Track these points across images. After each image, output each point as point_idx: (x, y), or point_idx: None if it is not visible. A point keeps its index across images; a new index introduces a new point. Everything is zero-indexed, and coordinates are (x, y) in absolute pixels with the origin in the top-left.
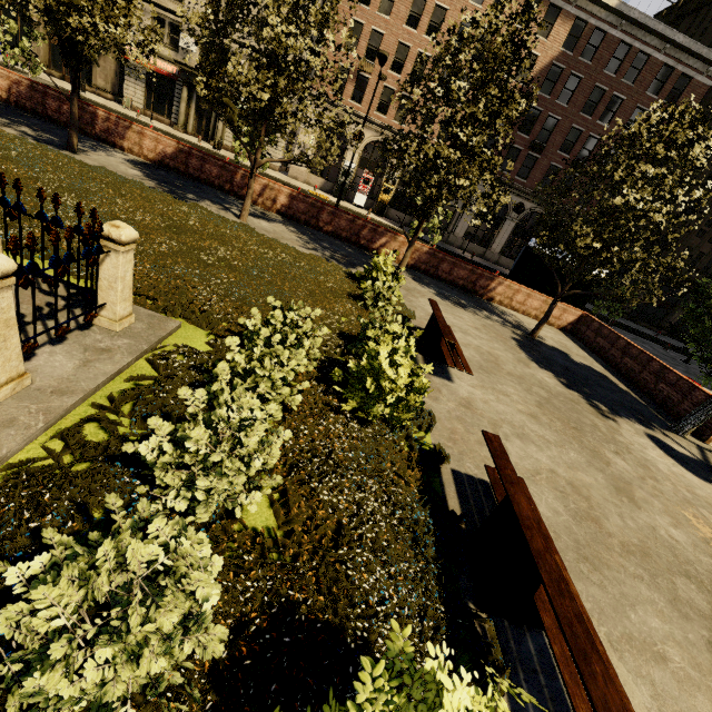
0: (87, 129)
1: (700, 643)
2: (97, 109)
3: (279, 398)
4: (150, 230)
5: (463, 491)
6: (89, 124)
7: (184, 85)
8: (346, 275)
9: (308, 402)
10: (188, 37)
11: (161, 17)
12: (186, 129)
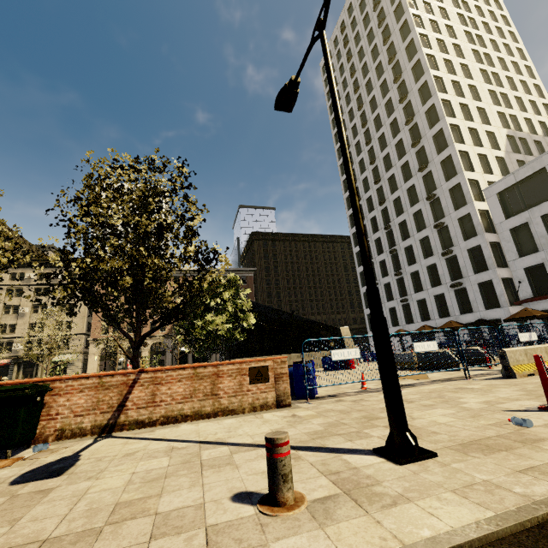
0: None
1: None
2: None
3: None
4: None
5: None
6: None
7: (15, 365)
8: None
9: None
10: (18, 344)
11: (1, 342)
12: None
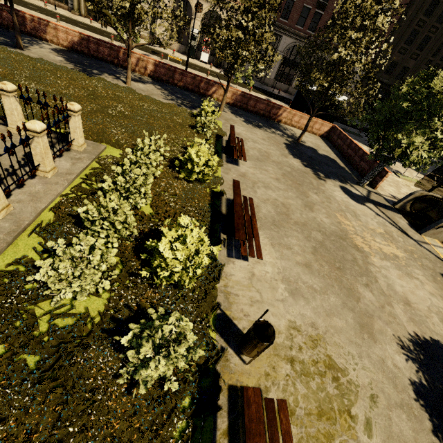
0: (21, 28)
1: (309, 247)
2: (24, 13)
3: (151, 172)
4: (80, 99)
5: (229, 205)
6: (22, 24)
7: None
8: (189, 114)
9: (165, 175)
10: None
11: None
12: (80, 12)
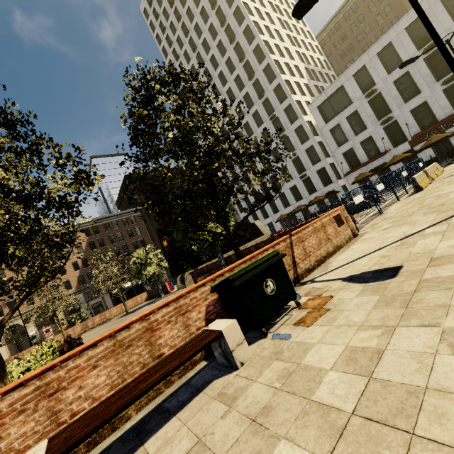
0: None
1: None
2: None
3: None
4: None
5: None
6: None
7: None
8: None
9: None
10: None
11: None
12: None
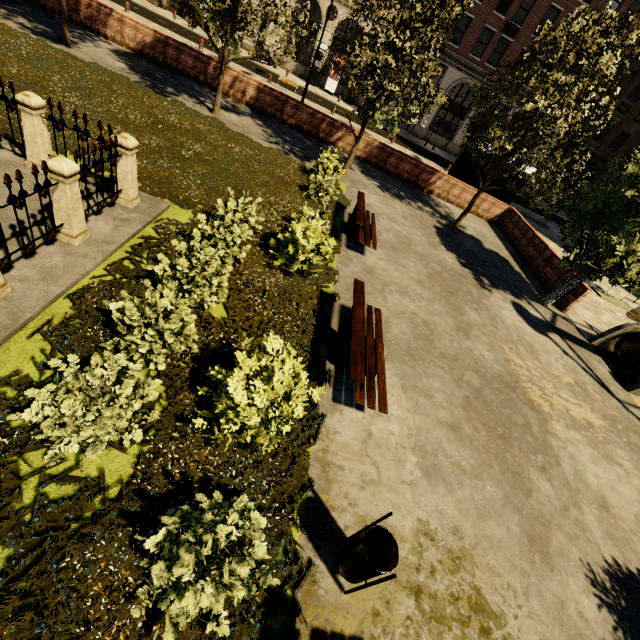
0: (72, 16)
1: (460, 396)
2: None
3: (231, 253)
4: (141, 128)
5: (344, 316)
6: (74, 10)
7: None
8: (299, 168)
9: (252, 259)
10: None
11: None
12: (160, 2)
